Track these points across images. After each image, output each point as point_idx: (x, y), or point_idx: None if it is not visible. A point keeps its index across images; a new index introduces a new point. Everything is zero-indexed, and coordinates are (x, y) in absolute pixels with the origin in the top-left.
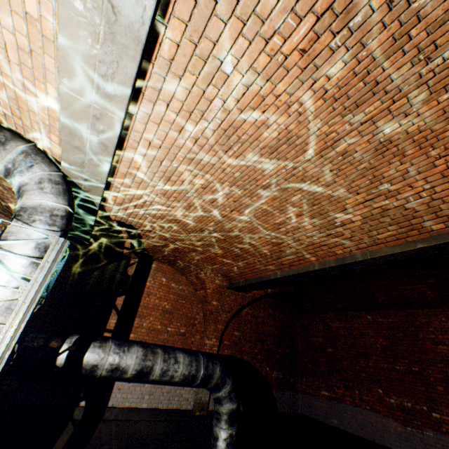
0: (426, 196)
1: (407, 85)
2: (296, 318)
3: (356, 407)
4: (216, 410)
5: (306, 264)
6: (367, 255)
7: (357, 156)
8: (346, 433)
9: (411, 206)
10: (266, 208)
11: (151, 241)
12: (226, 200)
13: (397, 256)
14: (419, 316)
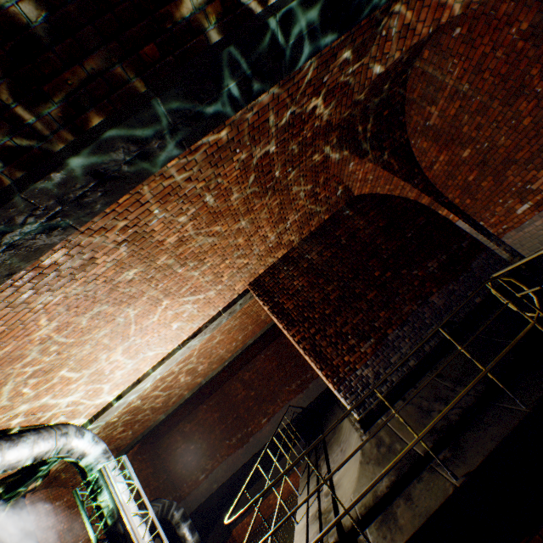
0: (225, 349)
1: (220, 333)
2: (158, 448)
3: (222, 464)
4: (175, 523)
5: (183, 396)
6: (211, 376)
7: (208, 348)
8: (224, 483)
9: (222, 353)
10: (170, 380)
11: (59, 462)
12: (152, 388)
13: (221, 370)
14: (226, 387)
